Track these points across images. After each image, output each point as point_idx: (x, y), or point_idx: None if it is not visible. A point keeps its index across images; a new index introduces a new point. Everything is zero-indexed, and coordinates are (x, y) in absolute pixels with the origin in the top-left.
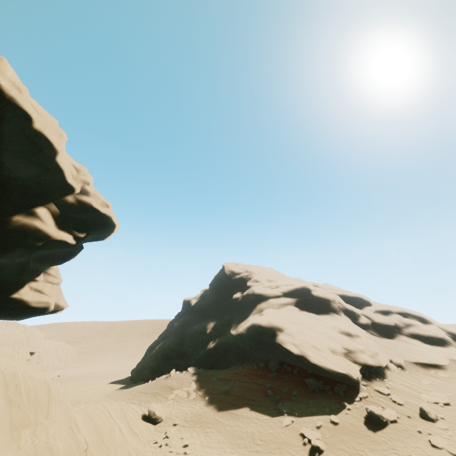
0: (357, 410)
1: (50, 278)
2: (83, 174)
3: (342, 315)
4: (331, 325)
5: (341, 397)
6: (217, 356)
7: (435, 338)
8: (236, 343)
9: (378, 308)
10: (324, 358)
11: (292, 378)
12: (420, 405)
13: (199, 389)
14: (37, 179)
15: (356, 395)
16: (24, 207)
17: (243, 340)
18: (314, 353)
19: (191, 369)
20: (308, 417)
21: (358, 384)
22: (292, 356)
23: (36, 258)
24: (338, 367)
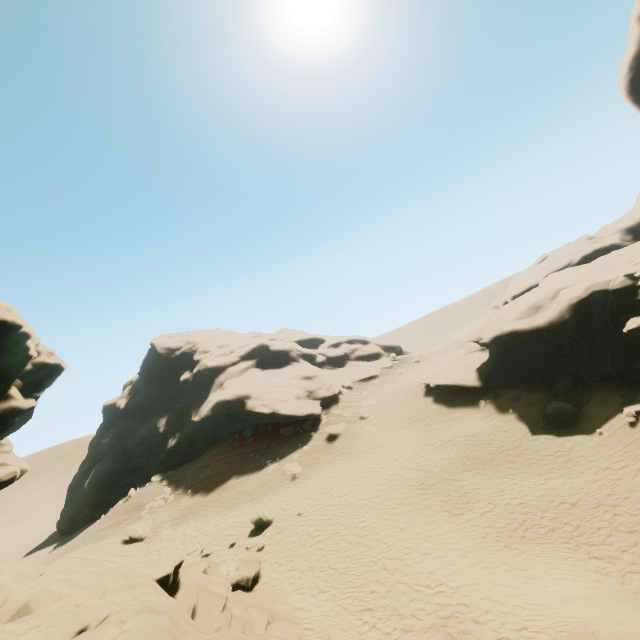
0: (321, 434)
1: (4, 448)
2: (34, 339)
3: (301, 362)
4: (293, 374)
5: (309, 430)
6: (183, 451)
7: (373, 354)
8: (202, 429)
9: (331, 342)
10: (292, 407)
11: (268, 435)
12: (360, 411)
13: (176, 489)
14: (7, 365)
15: (320, 424)
16: (0, 395)
17: (210, 422)
18: (283, 405)
19: (156, 477)
20: (287, 456)
21: (320, 415)
22: (264, 416)
23: (3, 435)
24: (304, 409)
